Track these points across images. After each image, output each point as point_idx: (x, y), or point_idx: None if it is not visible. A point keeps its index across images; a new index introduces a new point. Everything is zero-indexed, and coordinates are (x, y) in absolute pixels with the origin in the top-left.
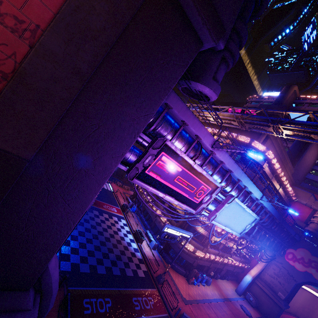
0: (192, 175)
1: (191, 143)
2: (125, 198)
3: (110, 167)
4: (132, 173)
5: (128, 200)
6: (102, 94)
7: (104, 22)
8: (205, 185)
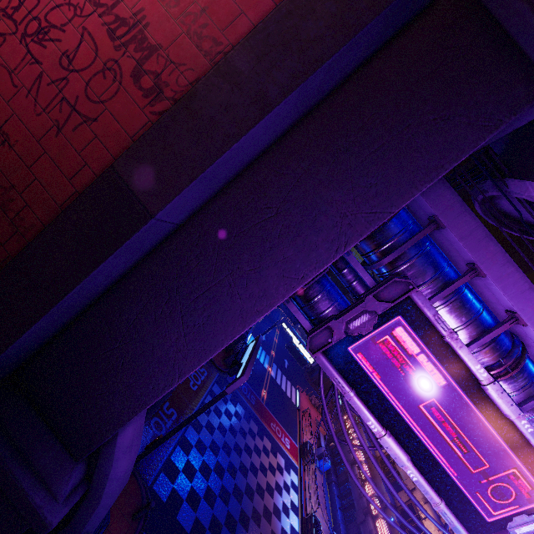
0: (477, 415)
1: (489, 329)
2: (316, 435)
3: (272, 293)
4: (318, 337)
5: (320, 440)
6: (298, 161)
7: (323, 28)
8: (525, 471)
